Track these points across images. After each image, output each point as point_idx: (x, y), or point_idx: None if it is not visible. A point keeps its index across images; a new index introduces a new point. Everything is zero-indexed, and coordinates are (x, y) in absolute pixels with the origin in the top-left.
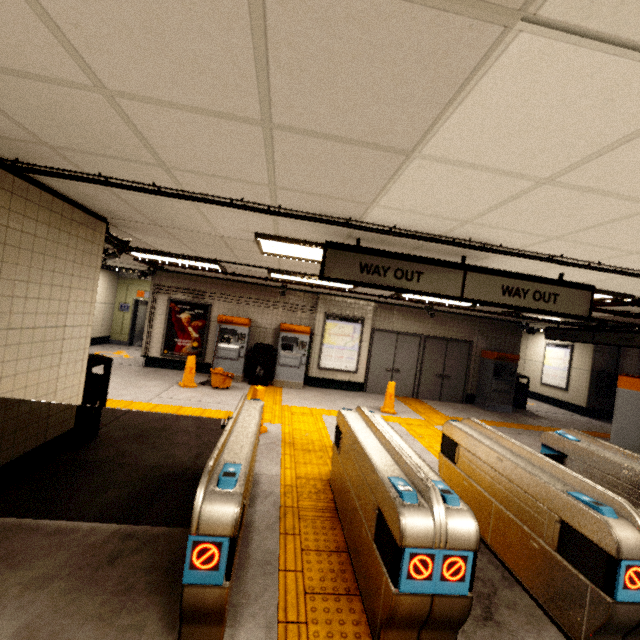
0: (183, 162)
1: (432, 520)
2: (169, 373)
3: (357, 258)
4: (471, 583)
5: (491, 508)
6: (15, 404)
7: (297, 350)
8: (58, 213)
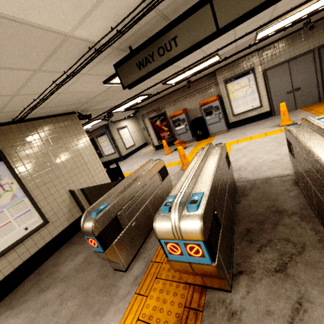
0: (8, 91)
1: (171, 224)
2: (164, 150)
3: (133, 62)
4: (211, 258)
5: (311, 190)
6: (80, 190)
7: (214, 112)
8: (50, 123)
